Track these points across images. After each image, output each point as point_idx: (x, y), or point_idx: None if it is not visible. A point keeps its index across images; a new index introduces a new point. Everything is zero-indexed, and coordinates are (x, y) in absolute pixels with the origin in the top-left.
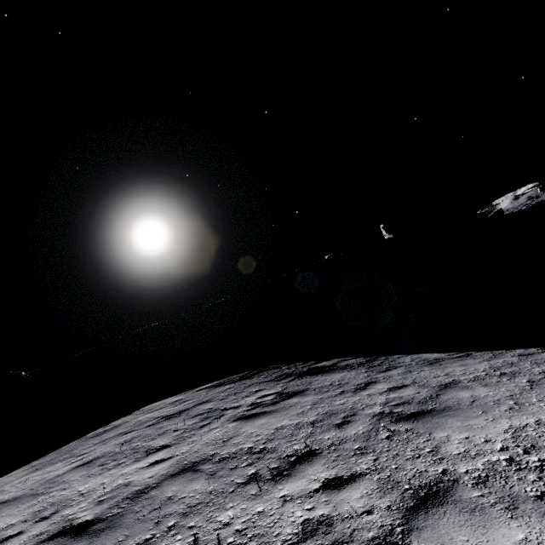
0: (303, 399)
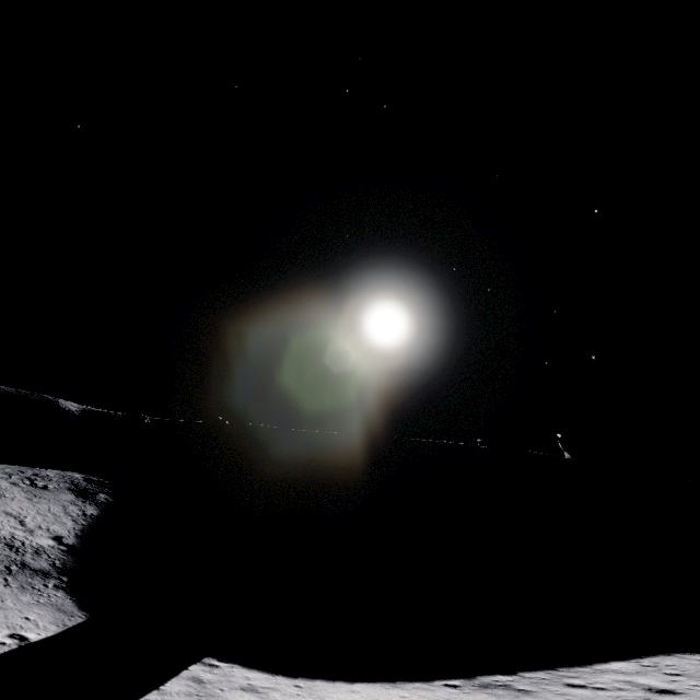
0: (32, 490)
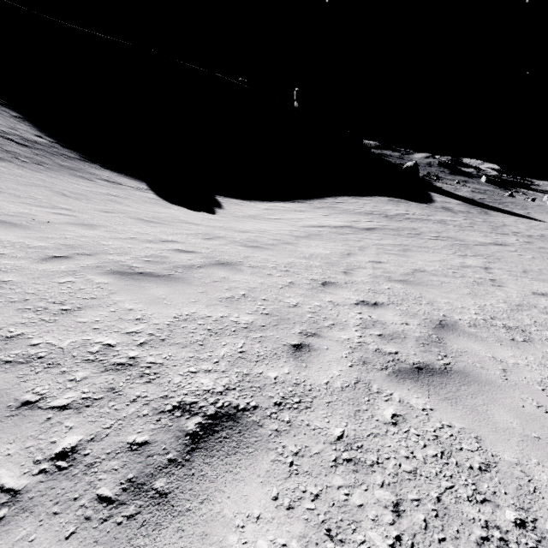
0: None
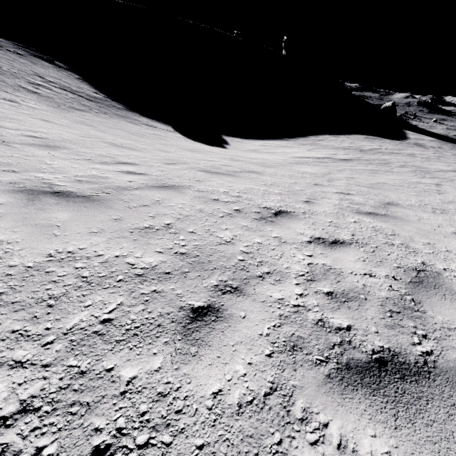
0: (20, 56)
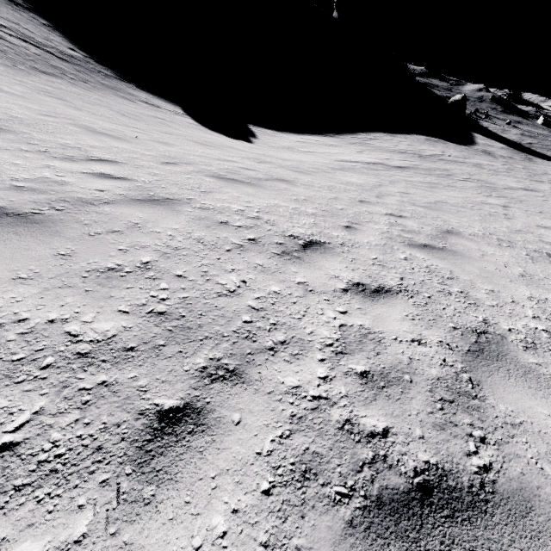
0: None
